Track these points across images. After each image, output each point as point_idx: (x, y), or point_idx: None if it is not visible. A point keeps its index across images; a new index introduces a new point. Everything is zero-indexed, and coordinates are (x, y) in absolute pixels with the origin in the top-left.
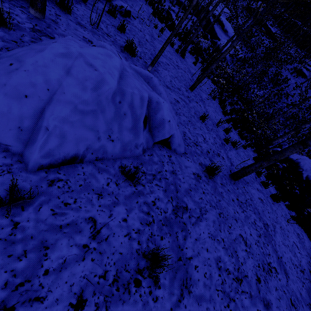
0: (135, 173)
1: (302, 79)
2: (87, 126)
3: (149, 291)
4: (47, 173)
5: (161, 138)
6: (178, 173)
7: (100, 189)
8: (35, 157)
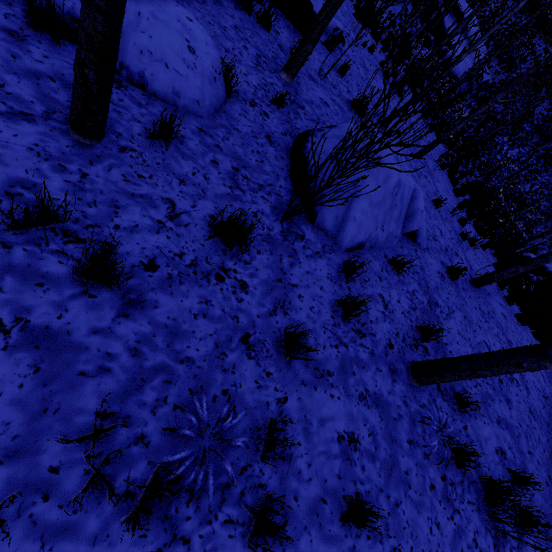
0: (406, 262)
1: None
2: (373, 216)
3: (423, 354)
4: (349, 255)
5: (410, 229)
6: (425, 269)
7: (379, 274)
8: (346, 242)
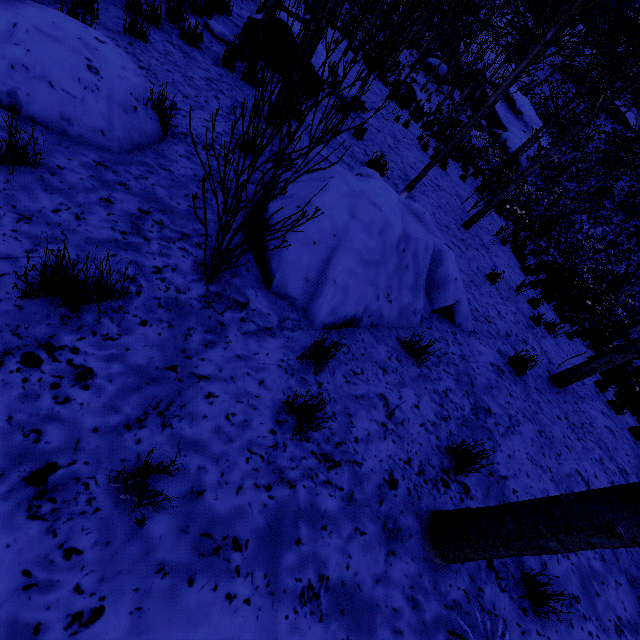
0: (426, 346)
1: None
2: (369, 280)
3: (460, 497)
4: (330, 335)
5: (442, 304)
6: (470, 359)
7: (383, 363)
8: (322, 314)
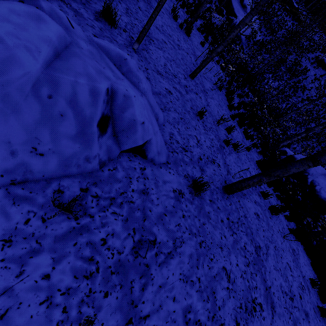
0: (69, 206)
1: (322, 71)
2: None
3: None
4: None
5: (131, 145)
6: (151, 192)
7: (10, 232)
8: None
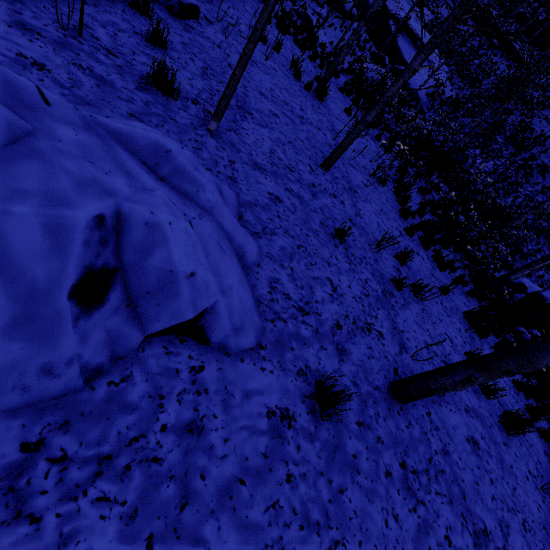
0: None
1: None
2: None
3: None
4: None
5: (168, 321)
6: (212, 424)
7: None
8: None
